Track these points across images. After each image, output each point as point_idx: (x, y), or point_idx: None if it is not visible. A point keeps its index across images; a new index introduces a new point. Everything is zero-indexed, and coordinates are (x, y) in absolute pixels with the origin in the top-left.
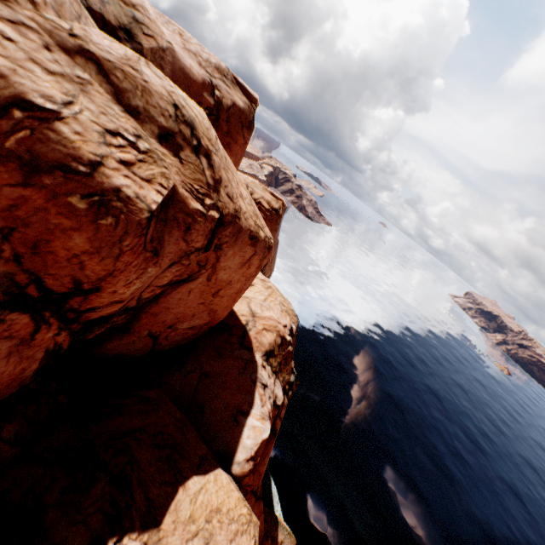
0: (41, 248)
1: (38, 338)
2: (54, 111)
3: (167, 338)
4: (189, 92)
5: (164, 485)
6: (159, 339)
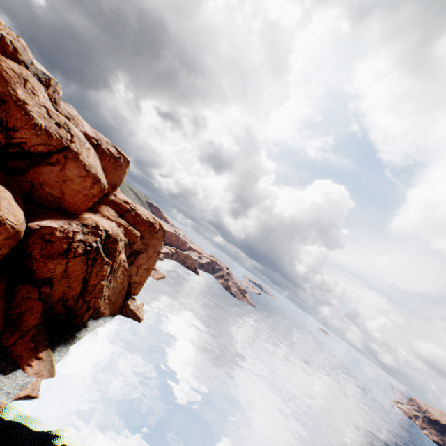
0: (12, 116)
1: None
2: (29, 105)
3: (38, 191)
4: (85, 136)
5: (1, 181)
6: (35, 188)
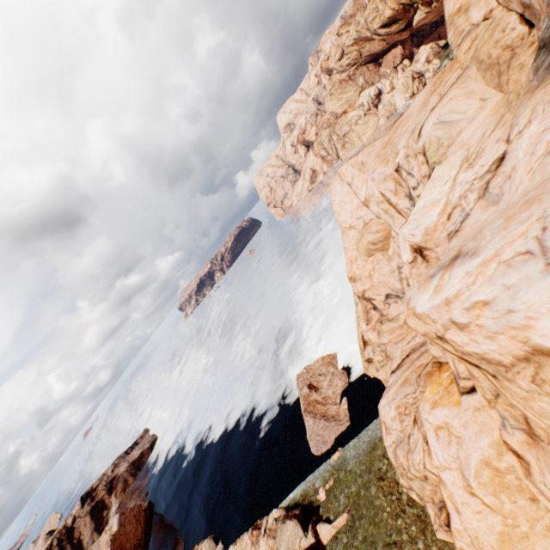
0: None
1: None
2: None
3: None
4: None
5: None
6: None
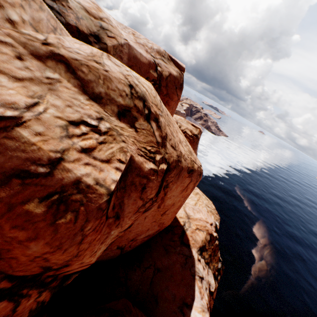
0: (3, 254)
1: (20, 308)
2: (13, 118)
3: (130, 246)
4: (140, 71)
5: None
6: (125, 248)
